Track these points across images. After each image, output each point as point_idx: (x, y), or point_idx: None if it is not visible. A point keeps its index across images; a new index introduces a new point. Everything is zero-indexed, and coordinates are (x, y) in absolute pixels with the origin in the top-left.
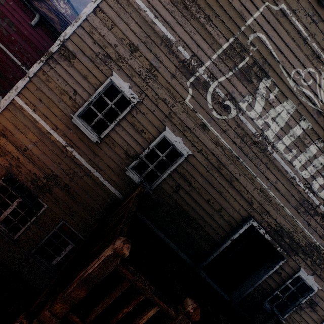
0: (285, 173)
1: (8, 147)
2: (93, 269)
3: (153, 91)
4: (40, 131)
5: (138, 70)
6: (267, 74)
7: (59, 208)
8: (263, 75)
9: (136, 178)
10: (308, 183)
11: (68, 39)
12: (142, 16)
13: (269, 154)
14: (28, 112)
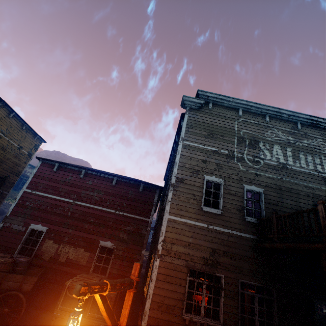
0: (304, 172)
1: (179, 249)
2: (324, 212)
3: (225, 173)
4: (190, 227)
5: (213, 168)
6: (258, 141)
7: (230, 272)
8: (257, 142)
9: (253, 219)
10: (316, 170)
11: (176, 174)
12: (199, 148)
13: (290, 168)
14: (178, 220)
